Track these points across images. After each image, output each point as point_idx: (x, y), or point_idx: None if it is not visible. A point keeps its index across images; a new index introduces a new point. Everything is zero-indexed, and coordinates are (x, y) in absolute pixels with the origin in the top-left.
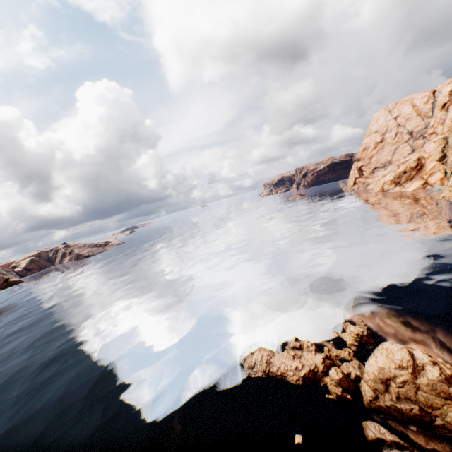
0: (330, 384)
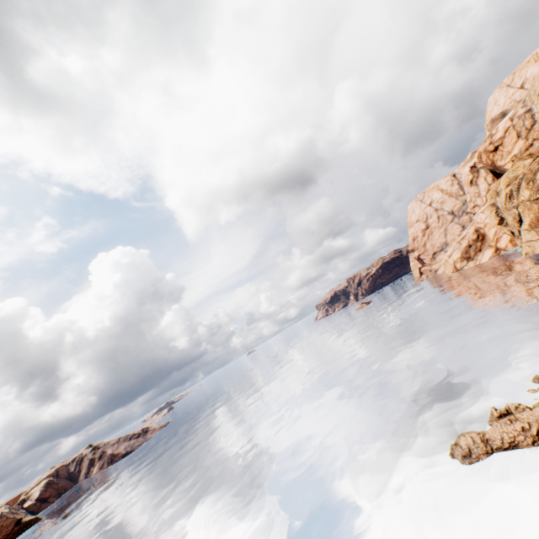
0: None
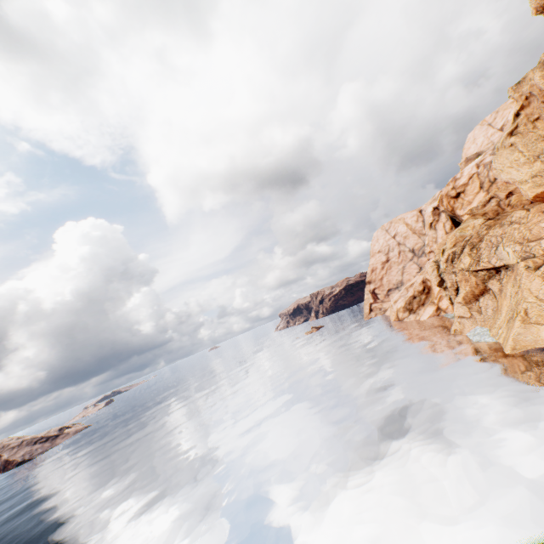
0: None
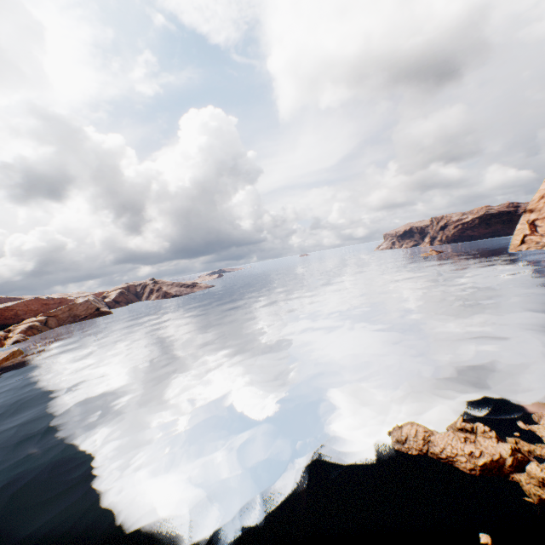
0: (528, 483)
